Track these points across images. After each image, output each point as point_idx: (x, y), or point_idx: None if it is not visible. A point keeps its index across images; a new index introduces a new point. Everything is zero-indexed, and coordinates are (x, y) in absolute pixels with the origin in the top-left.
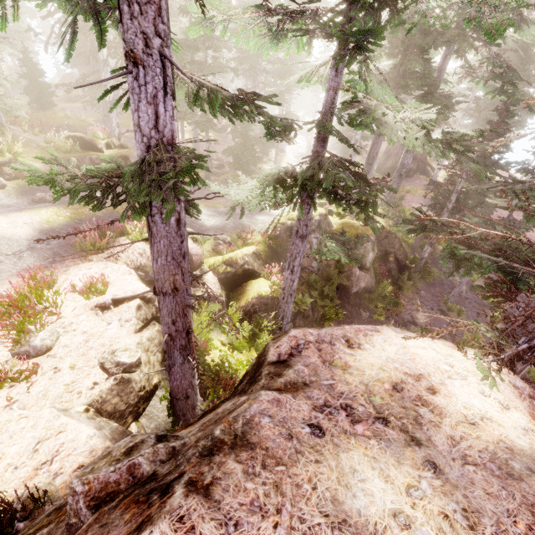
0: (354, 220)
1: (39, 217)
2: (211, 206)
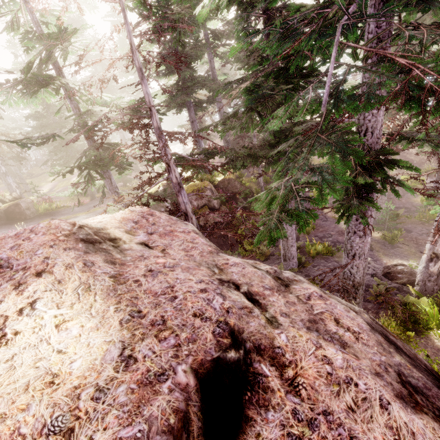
0: (197, 181)
1: None
2: (92, 212)
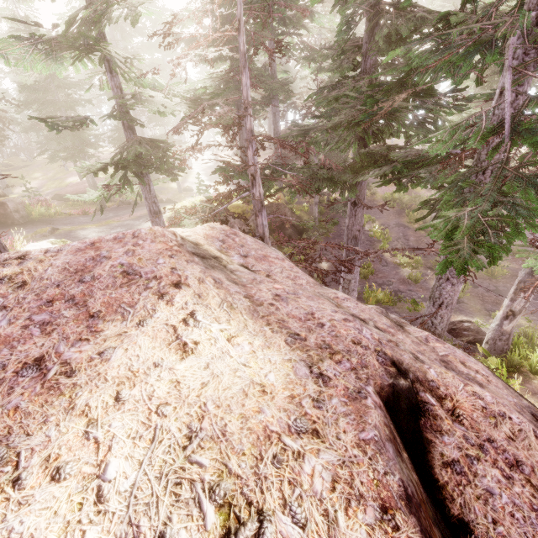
0: (241, 201)
1: None
2: (104, 225)
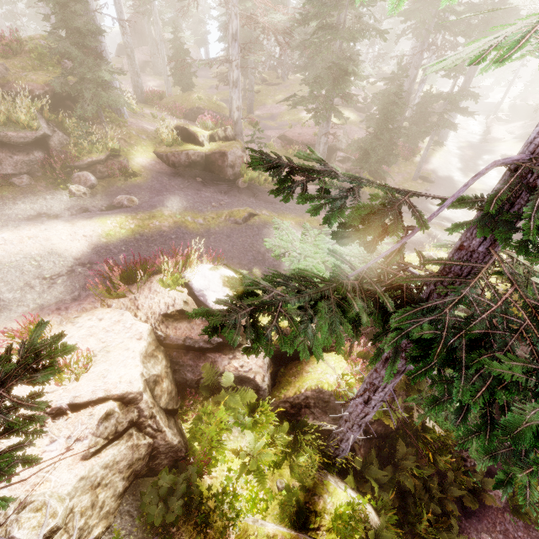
0: None
1: (102, 229)
2: None
